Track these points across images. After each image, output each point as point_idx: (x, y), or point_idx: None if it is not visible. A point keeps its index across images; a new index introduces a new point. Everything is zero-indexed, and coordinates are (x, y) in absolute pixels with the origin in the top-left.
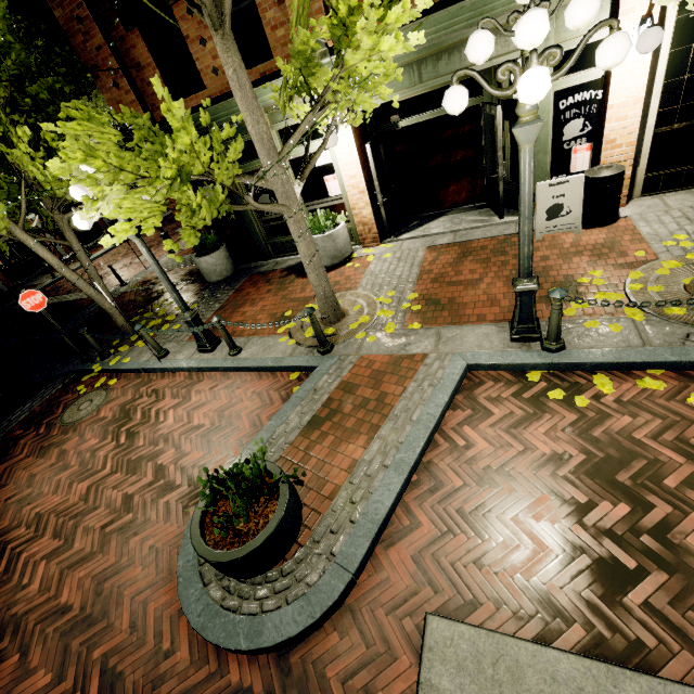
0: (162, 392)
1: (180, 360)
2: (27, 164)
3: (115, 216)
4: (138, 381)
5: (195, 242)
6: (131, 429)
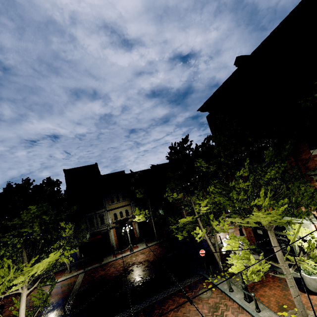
0: (228, 307)
1: (236, 297)
2: (214, 225)
3: (234, 271)
4: (221, 295)
5: (251, 278)
6: (217, 315)
